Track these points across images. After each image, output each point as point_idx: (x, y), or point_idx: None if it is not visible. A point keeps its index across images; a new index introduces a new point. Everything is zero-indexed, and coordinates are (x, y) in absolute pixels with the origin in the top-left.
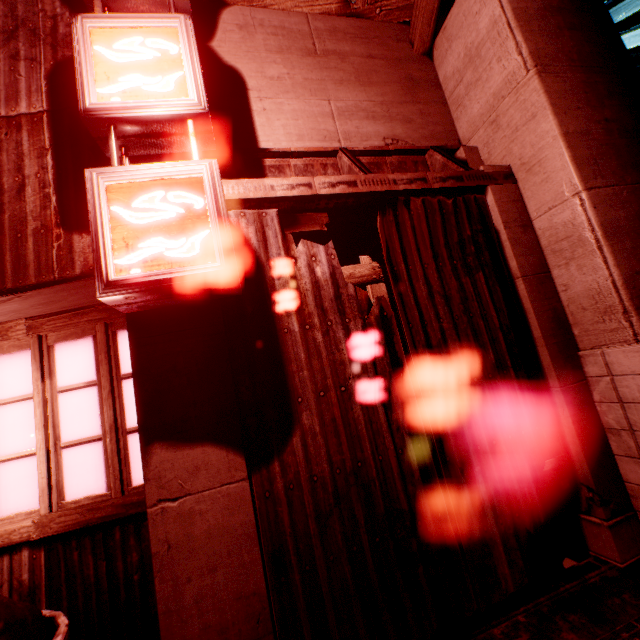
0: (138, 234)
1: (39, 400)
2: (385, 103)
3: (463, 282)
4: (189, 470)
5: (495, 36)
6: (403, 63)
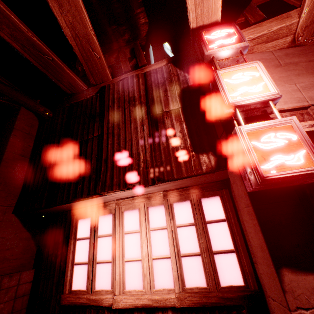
0: (268, 153)
1: (169, 230)
2: None
3: None
4: (308, 290)
5: None
6: None
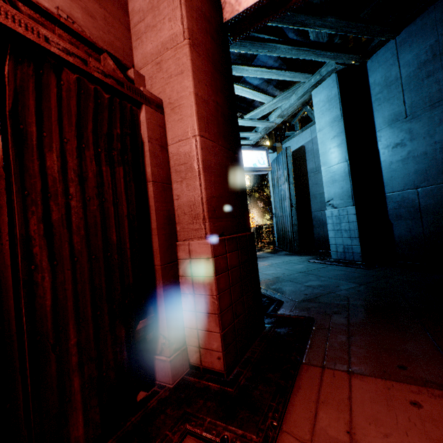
0: None
1: None
2: None
3: (104, 170)
4: None
5: (171, 1)
6: None
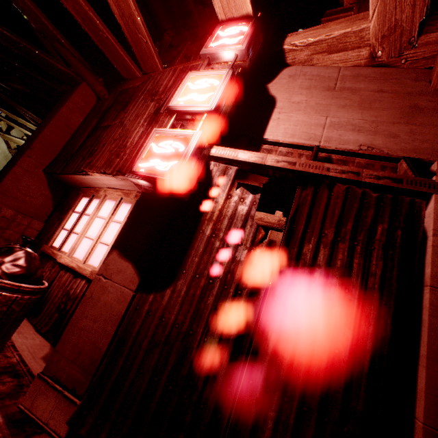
0: (153, 156)
1: (122, 225)
2: (376, 122)
3: (355, 261)
4: (118, 269)
5: None
6: (412, 95)
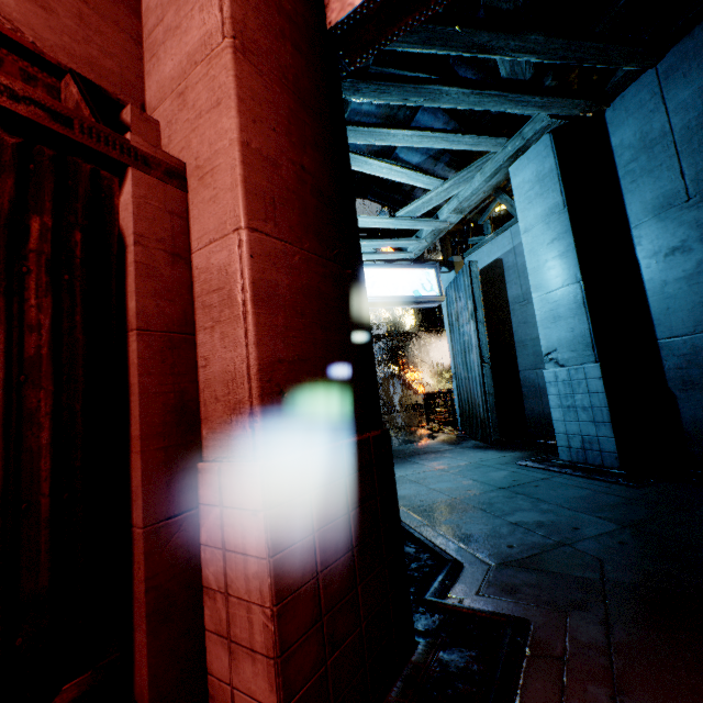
0: None
1: None
2: None
3: None
4: None
5: None
6: None
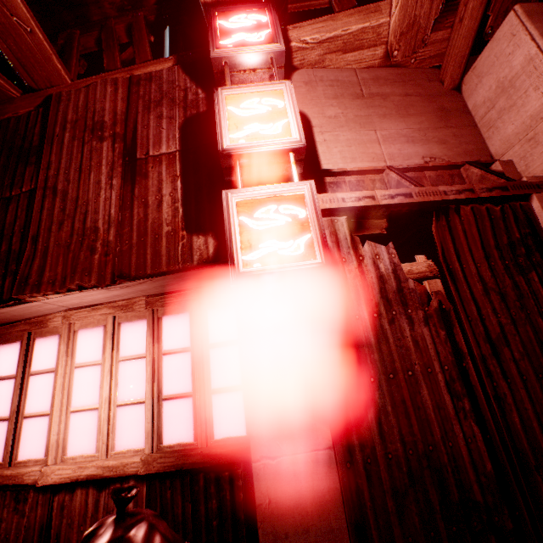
0: (258, 237)
1: (150, 359)
2: (422, 129)
3: (516, 280)
4: (284, 433)
5: (531, 70)
6: (435, 97)
